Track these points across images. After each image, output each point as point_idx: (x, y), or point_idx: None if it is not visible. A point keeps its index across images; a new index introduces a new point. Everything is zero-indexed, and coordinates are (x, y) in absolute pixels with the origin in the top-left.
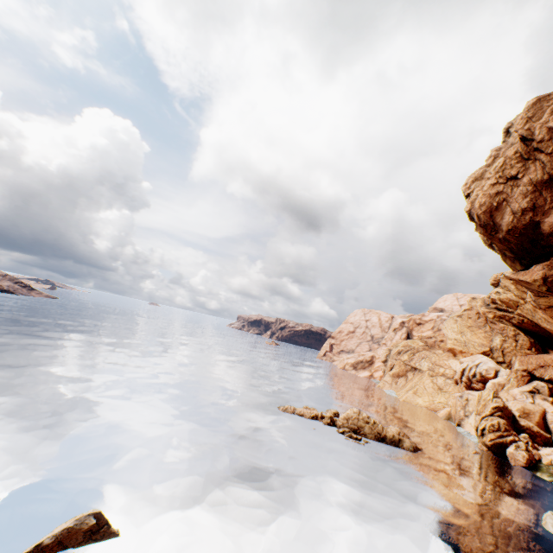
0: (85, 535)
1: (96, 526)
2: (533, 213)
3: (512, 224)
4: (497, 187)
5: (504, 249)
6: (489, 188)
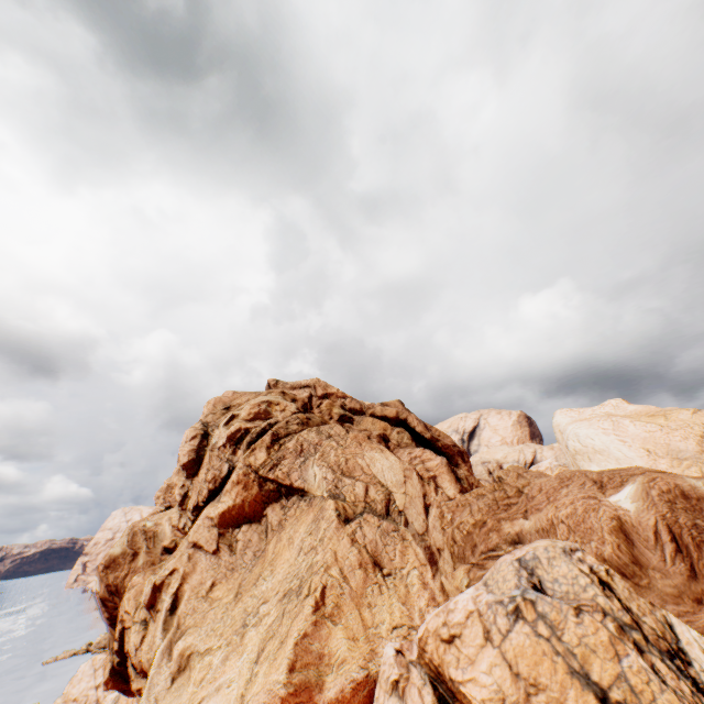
0: None
1: None
2: None
3: None
4: None
5: None
6: None
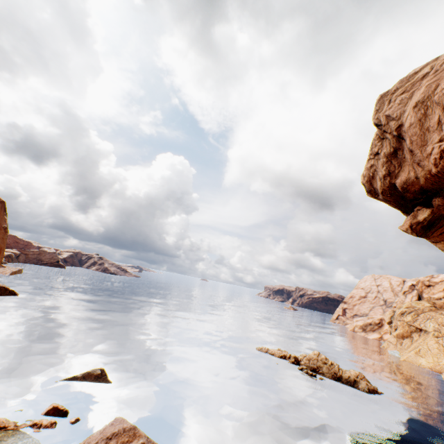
0: (95, 377)
1: (101, 375)
2: (389, 178)
3: (381, 187)
4: (370, 161)
5: (393, 206)
6: (366, 163)
